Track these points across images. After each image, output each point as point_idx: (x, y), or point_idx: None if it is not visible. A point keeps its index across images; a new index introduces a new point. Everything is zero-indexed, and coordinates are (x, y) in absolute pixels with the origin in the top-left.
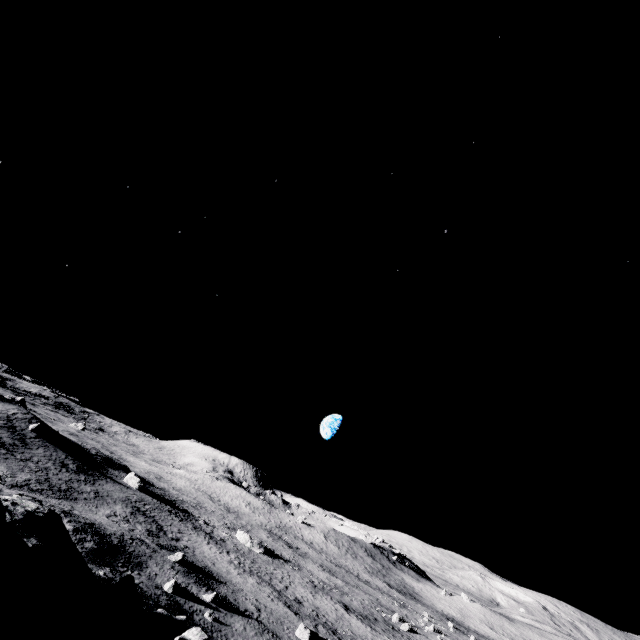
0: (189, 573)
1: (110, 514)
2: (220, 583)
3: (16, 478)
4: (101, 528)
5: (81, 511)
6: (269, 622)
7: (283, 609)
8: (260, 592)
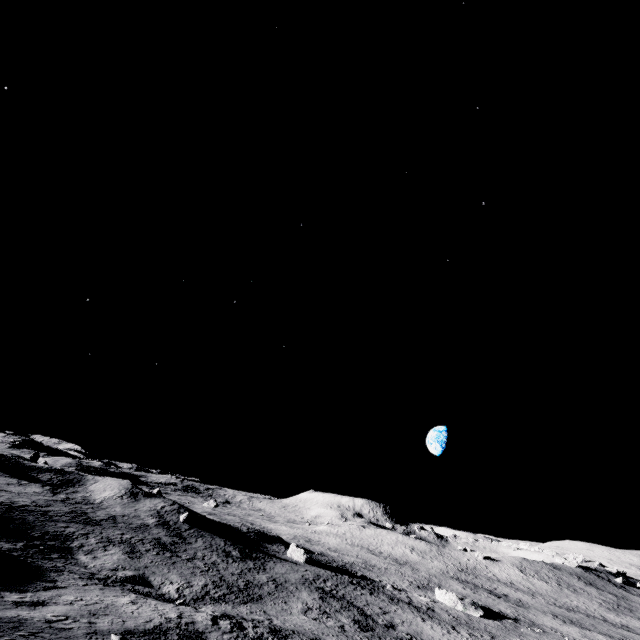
0: None
1: (304, 608)
2: None
3: (193, 587)
4: None
5: (276, 615)
6: None
7: None
8: None
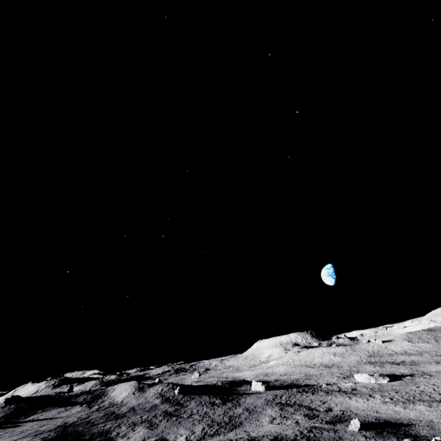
0: (380, 433)
1: (270, 420)
2: (409, 426)
3: (195, 433)
4: (283, 437)
5: (253, 431)
6: None
7: None
8: None
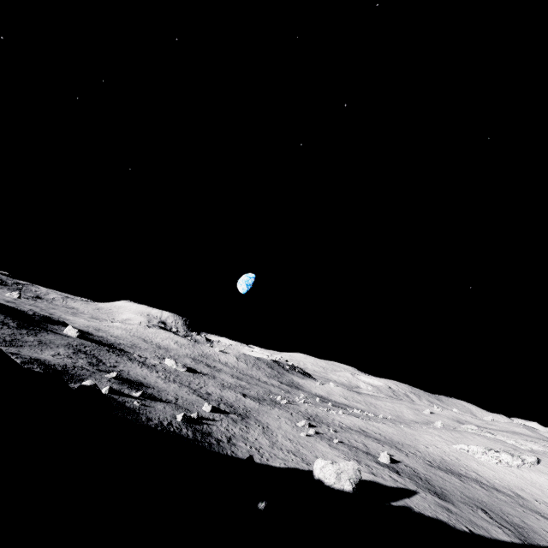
0: (123, 383)
1: (54, 354)
2: (148, 388)
3: None
4: (46, 361)
5: (28, 353)
6: (184, 404)
7: (196, 398)
8: (180, 391)
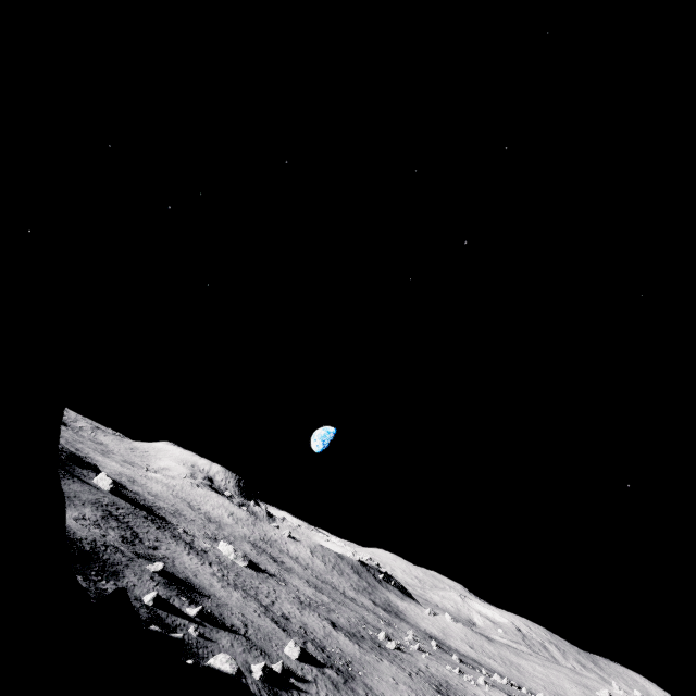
0: (170, 585)
1: (78, 517)
2: (203, 596)
3: None
4: (70, 532)
5: None
6: (257, 638)
7: (271, 625)
8: (246, 607)
